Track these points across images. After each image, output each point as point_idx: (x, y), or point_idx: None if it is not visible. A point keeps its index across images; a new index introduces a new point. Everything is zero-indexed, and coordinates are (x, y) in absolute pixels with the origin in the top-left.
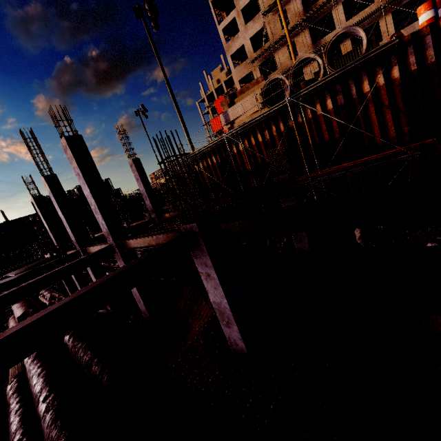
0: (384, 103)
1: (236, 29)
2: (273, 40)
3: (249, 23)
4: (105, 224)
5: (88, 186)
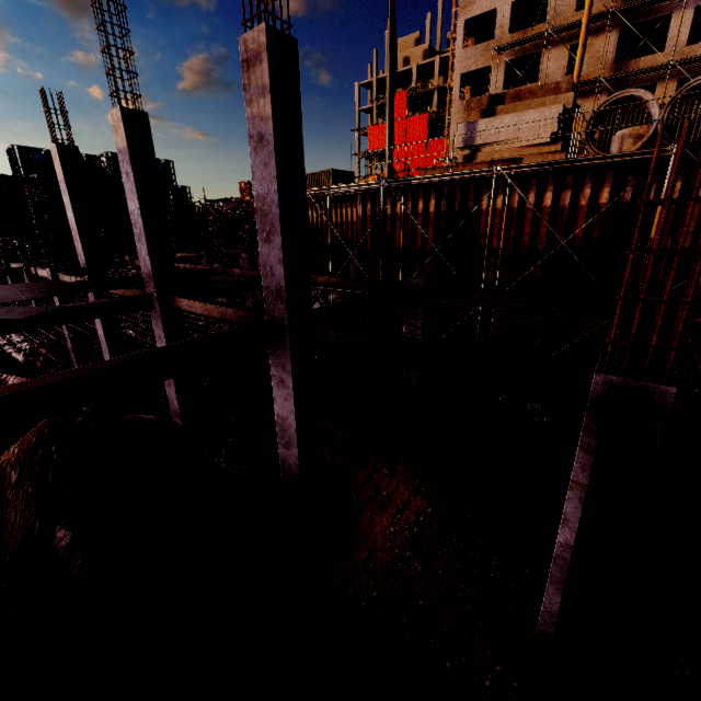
0: None
1: None
2: (555, 25)
3: None
4: (284, 276)
5: (278, 175)
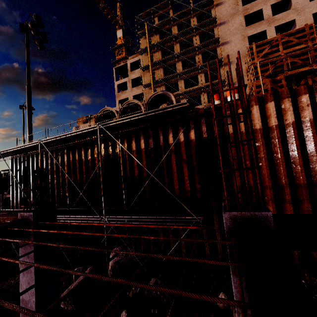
0: (183, 157)
1: (127, 89)
2: (146, 102)
3: (134, 88)
4: None
5: None
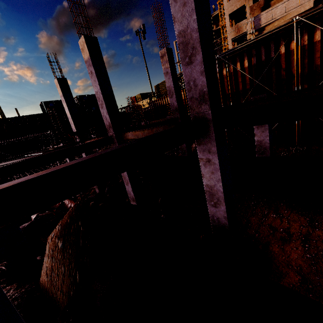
0: None
1: None
2: None
3: None
4: (206, 83)
5: (195, 7)
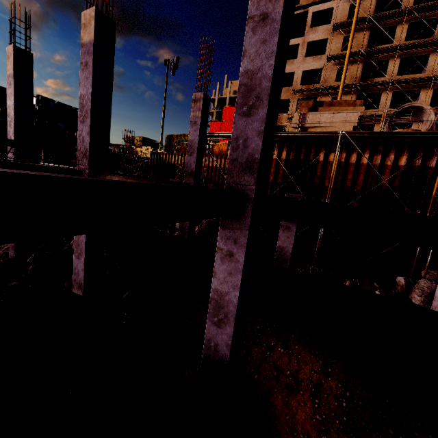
0: None
1: (289, 56)
2: (326, 85)
3: (308, 57)
4: (261, 148)
5: (276, 51)
